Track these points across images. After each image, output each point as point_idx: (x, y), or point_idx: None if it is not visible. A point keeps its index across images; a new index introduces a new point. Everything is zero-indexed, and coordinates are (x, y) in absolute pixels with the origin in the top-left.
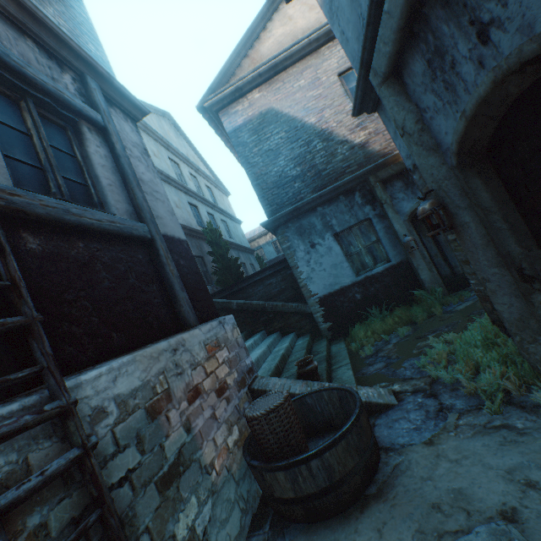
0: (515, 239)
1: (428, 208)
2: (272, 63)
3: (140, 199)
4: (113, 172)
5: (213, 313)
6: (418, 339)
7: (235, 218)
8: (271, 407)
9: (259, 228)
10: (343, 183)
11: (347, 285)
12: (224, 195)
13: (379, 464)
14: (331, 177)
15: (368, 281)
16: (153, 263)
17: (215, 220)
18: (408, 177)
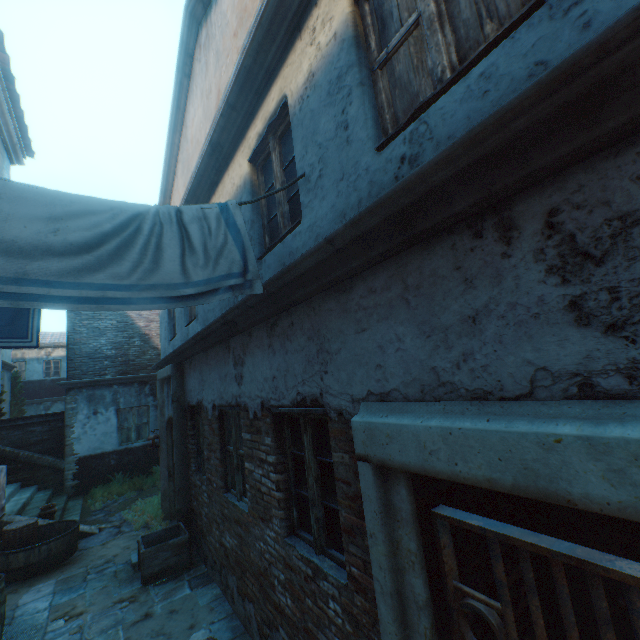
0: (172, 459)
1: (153, 437)
2: None
3: None
4: None
5: None
6: (136, 500)
7: None
8: (28, 524)
9: None
10: (142, 376)
11: (109, 451)
12: None
13: (74, 554)
14: (137, 367)
15: (127, 452)
16: None
17: None
18: None
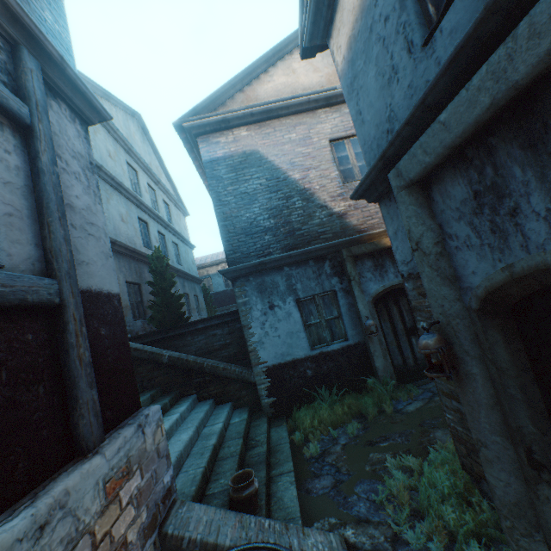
0: (529, 415)
1: (435, 345)
2: (267, 107)
3: (59, 239)
4: (23, 194)
5: (133, 404)
6: (369, 446)
7: (189, 242)
8: None
9: (213, 256)
10: (316, 248)
11: (300, 357)
12: (182, 215)
13: None
14: (305, 238)
15: (323, 358)
16: (51, 343)
17: (166, 241)
18: (379, 259)
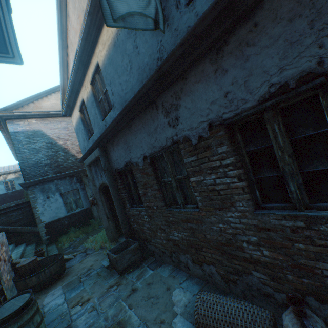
0: (107, 209)
1: (92, 199)
2: (47, 113)
3: None
4: None
5: None
6: (87, 238)
7: None
8: (31, 260)
9: None
10: (70, 172)
11: (62, 217)
12: None
13: (65, 271)
14: (65, 168)
15: (73, 215)
16: None
17: None
18: None
